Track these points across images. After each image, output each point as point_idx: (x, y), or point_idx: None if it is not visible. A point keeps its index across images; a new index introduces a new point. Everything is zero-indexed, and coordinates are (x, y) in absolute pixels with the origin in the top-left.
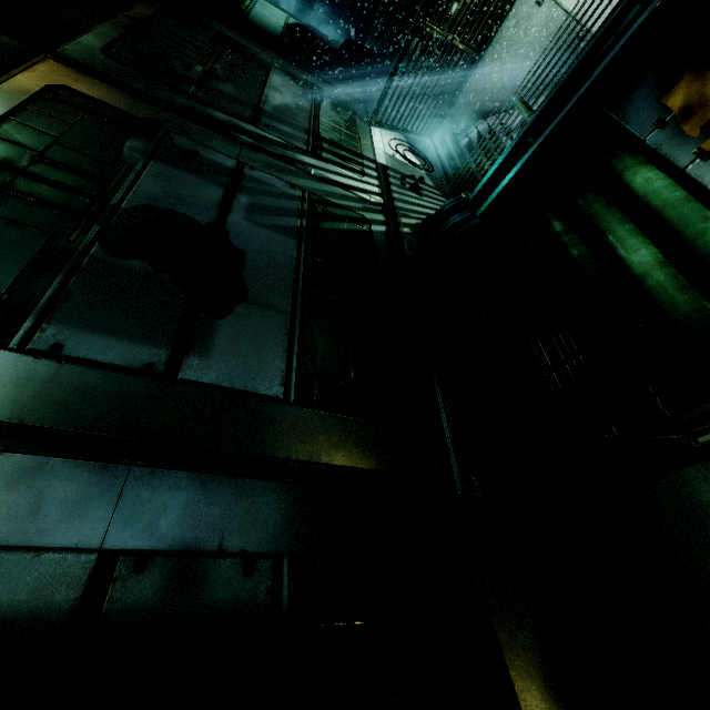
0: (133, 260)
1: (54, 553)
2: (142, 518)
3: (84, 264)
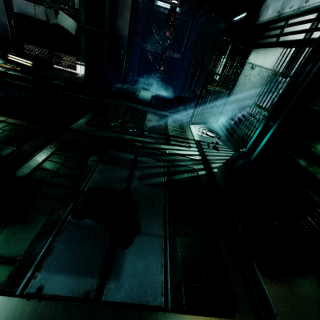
0: (86, 219)
1: None
2: None
3: (63, 227)
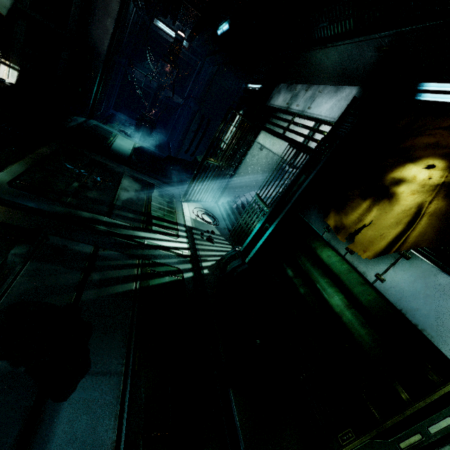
0: None
1: None
2: None
3: None
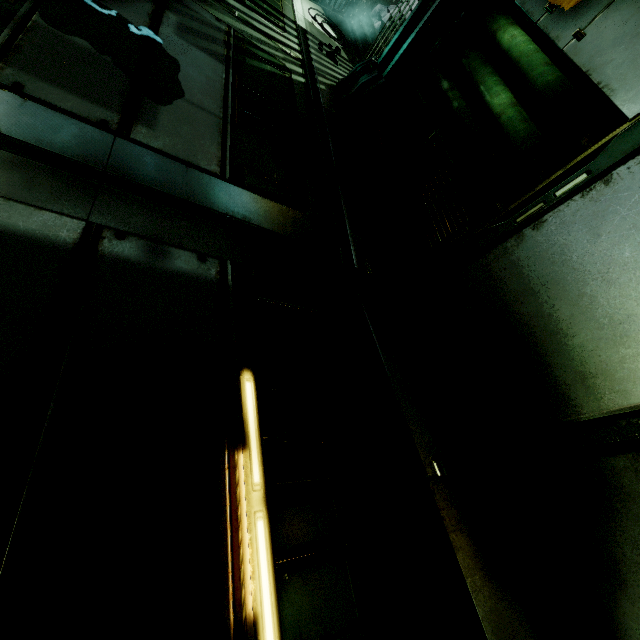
0: (75, 37)
1: (52, 212)
2: (116, 214)
3: (29, 27)
